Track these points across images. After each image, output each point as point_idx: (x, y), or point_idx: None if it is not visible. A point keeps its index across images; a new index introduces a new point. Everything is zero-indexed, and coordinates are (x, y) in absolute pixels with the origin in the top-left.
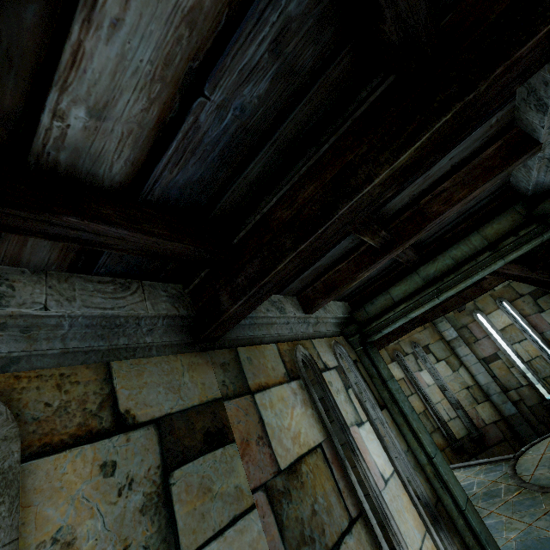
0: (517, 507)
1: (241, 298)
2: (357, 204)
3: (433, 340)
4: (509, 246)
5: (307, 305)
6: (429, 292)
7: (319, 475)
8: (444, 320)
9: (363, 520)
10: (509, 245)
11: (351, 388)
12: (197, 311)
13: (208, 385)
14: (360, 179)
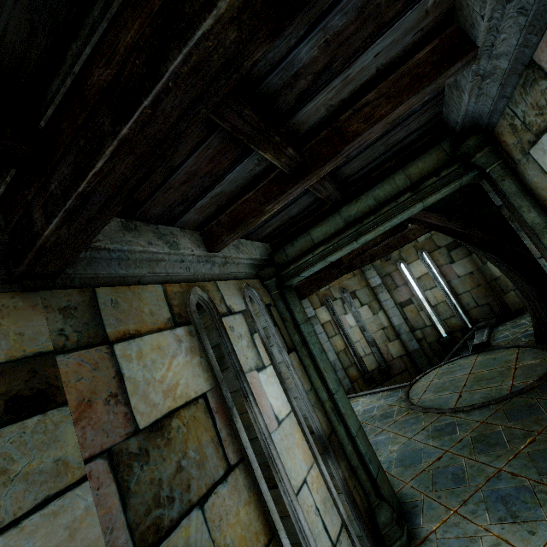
0: (404, 425)
1: (54, 214)
2: (201, 56)
3: (360, 287)
4: (429, 187)
5: (210, 242)
6: (348, 235)
7: (195, 428)
8: (372, 268)
9: (245, 465)
10: (430, 186)
11: (258, 333)
12: (9, 235)
13: (30, 335)
14: (197, 1)
